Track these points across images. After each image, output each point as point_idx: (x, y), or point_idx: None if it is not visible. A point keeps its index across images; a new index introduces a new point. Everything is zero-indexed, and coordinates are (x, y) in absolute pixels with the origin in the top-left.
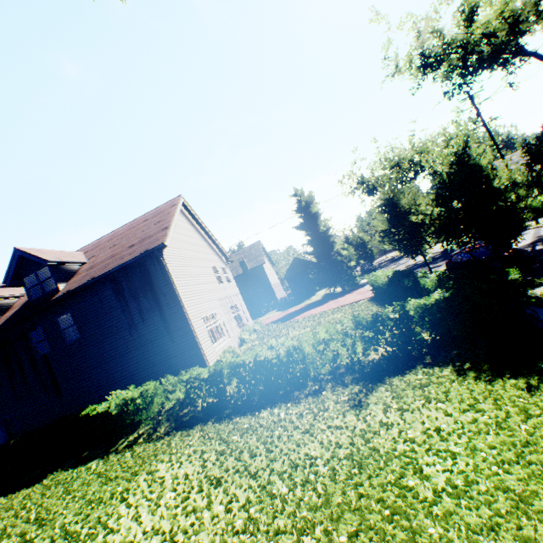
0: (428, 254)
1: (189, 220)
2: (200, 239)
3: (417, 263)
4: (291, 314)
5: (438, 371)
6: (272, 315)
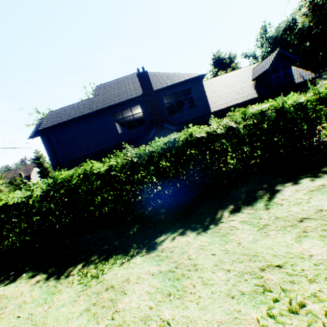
0: None
1: None
2: None
3: None
4: None
5: None
6: None
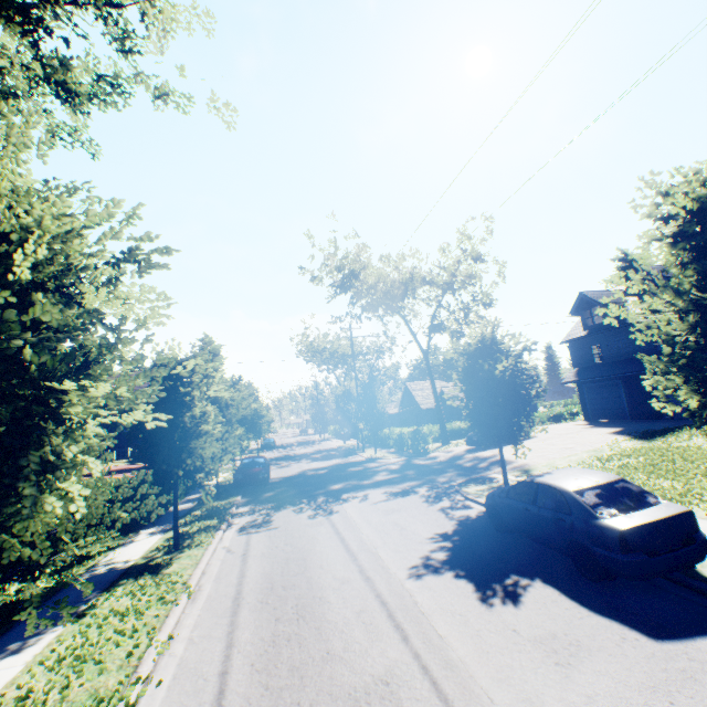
0: (313, 449)
1: None
2: None
3: (290, 454)
4: (122, 470)
5: None
6: (114, 464)
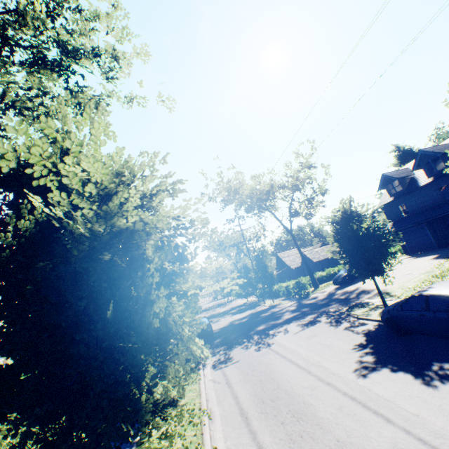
0: (228, 307)
1: None
2: None
3: (215, 313)
4: None
5: None
6: None
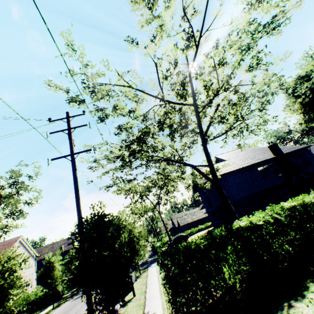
0: None
1: (22, 243)
2: (24, 250)
3: None
4: None
5: (26, 312)
6: None
